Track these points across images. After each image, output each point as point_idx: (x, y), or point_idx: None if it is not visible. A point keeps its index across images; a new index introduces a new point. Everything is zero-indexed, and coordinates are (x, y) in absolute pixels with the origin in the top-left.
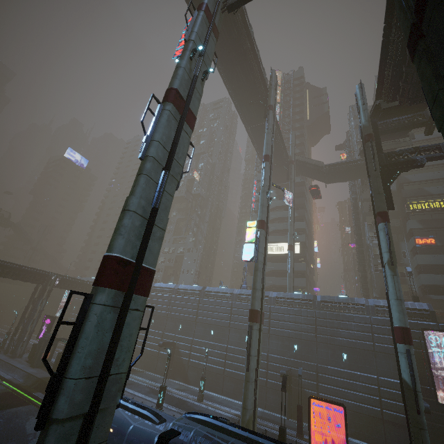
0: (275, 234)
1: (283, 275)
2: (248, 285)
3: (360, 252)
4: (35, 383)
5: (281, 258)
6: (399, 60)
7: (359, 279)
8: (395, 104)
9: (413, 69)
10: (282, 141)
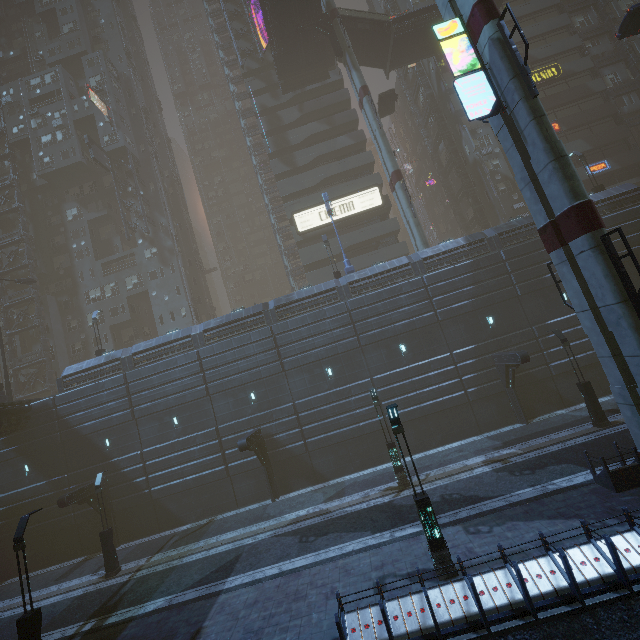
0: (324, 188)
1: (364, 252)
2: None
3: (463, 177)
4: None
5: (350, 225)
6: None
7: (460, 225)
8: None
9: None
10: None
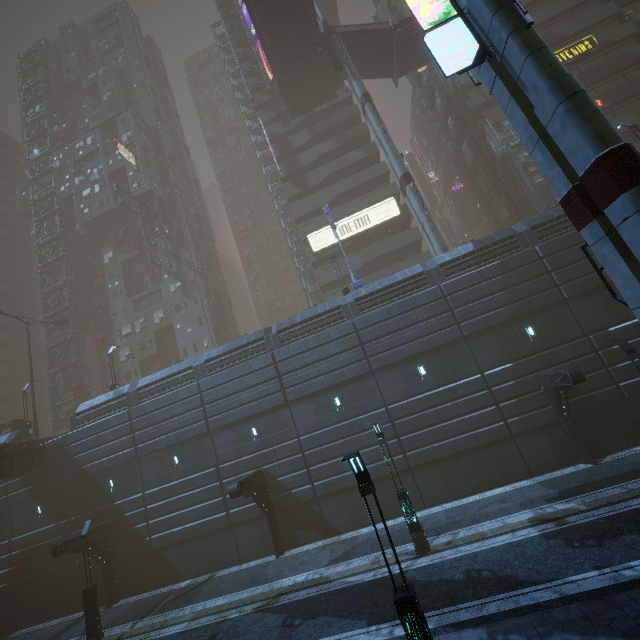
0: (339, 205)
1: (385, 266)
2: None
3: (491, 174)
4: None
5: (368, 240)
6: None
7: (495, 227)
8: None
9: None
10: None
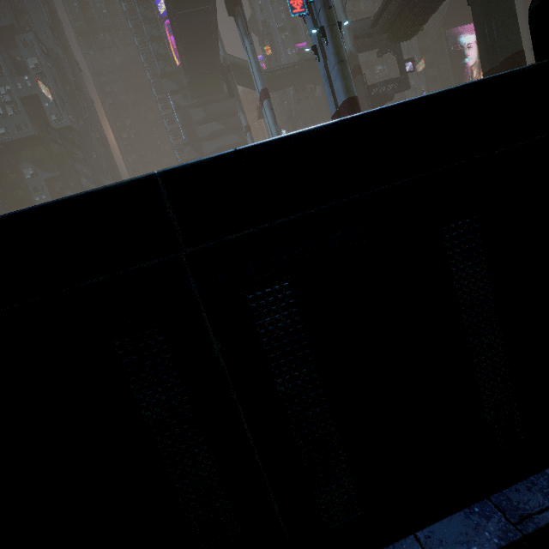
0: None
1: None
2: None
3: None
4: None
5: None
6: (405, 1)
7: None
8: (384, 38)
9: (413, 16)
10: (216, 36)
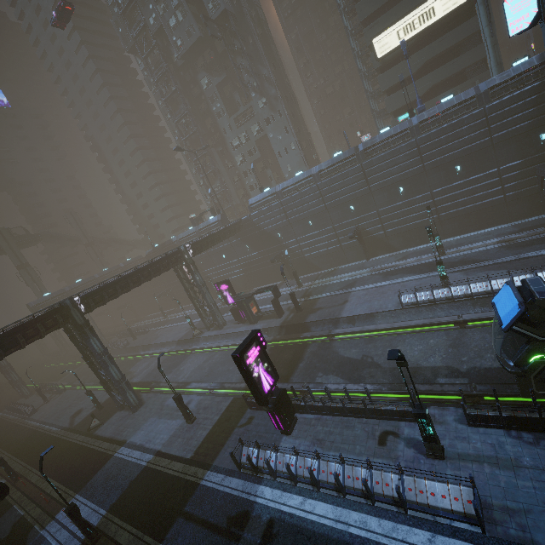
0: None
1: (442, 61)
2: (391, 112)
3: None
4: (280, 331)
5: (429, 34)
6: None
7: None
8: None
9: None
10: None
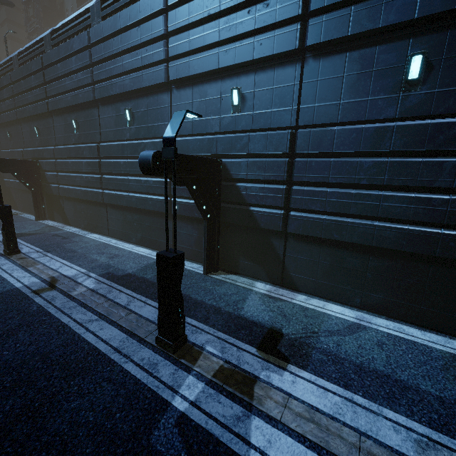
0: None
1: None
2: None
3: None
4: None
5: None
6: None
7: None
8: None
9: None
10: None
